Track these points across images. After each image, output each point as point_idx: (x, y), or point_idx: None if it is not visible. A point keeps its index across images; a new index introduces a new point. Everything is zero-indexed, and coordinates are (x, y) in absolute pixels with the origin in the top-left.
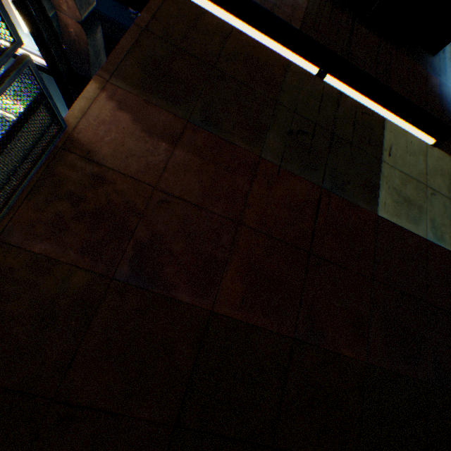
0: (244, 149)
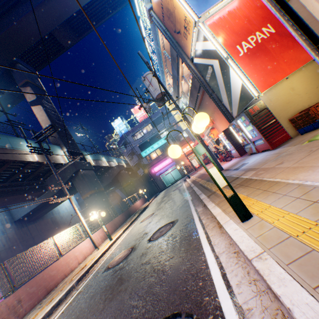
0: None
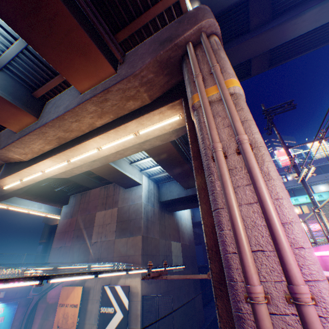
0: None
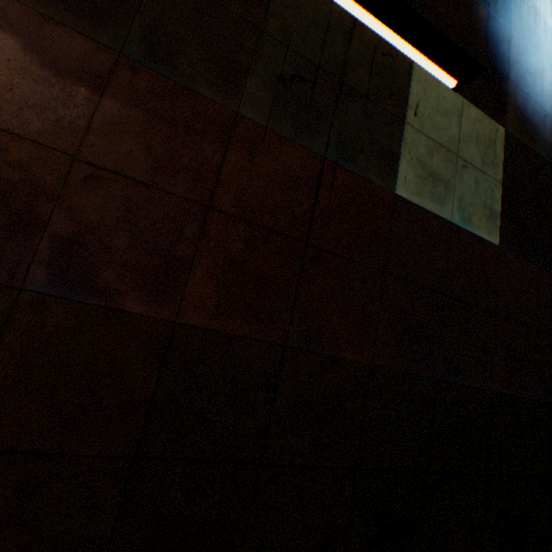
0: (213, 101)
